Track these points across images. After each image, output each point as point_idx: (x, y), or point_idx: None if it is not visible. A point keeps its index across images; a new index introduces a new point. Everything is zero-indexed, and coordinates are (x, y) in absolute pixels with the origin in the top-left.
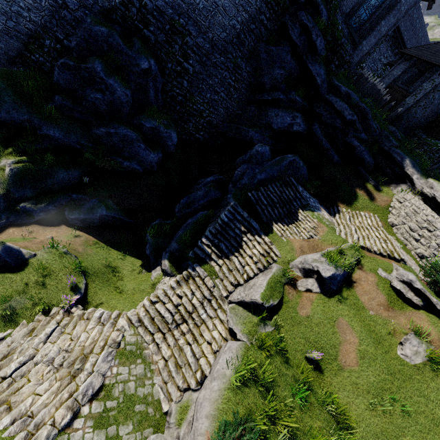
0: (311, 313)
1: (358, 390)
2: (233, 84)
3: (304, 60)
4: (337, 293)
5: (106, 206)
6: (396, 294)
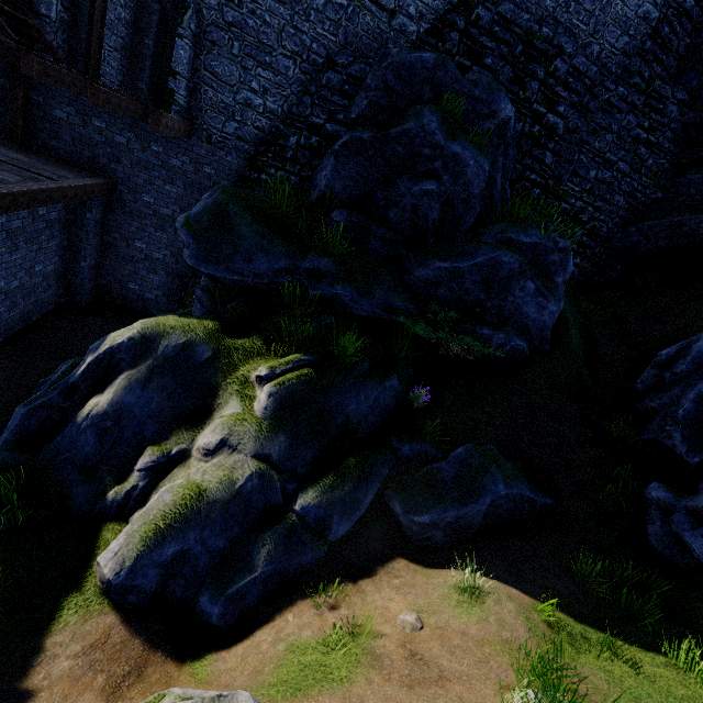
0: None
1: None
2: (644, 138)
3: None
4: None
5: (498, 466)
6: None
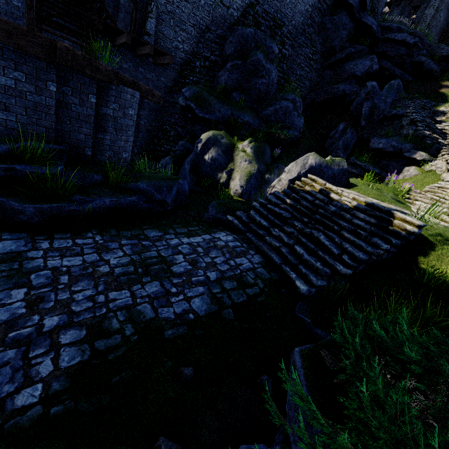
0: None
1: None
2: (312, 57)
3: (357, 18)
4: None
5: None
6: None
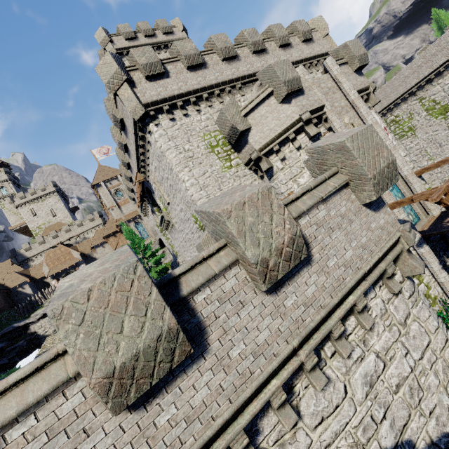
0: None
1: None
2: None
3: None
4: None
5: None
6: None
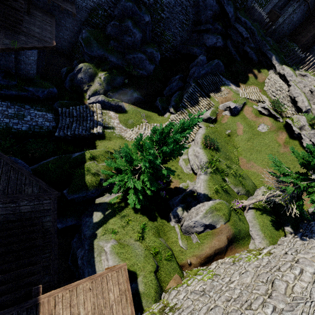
0: (227, 121)
1: (242, 140)
2: (185, 22)
3: (222, 4)
4: (237, 115)
5: (136, 93)
6: (259, 113)
